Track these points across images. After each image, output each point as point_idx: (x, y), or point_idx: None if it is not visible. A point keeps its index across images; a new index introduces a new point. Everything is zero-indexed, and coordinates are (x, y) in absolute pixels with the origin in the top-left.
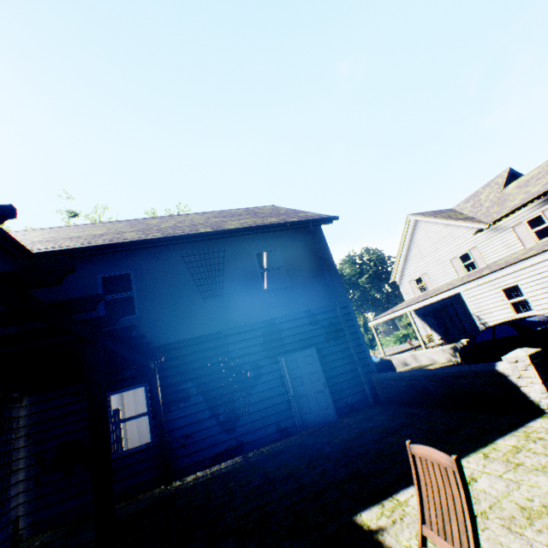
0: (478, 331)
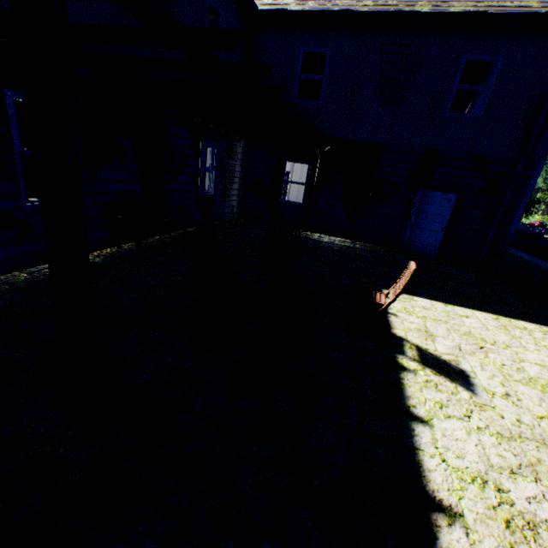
0: None
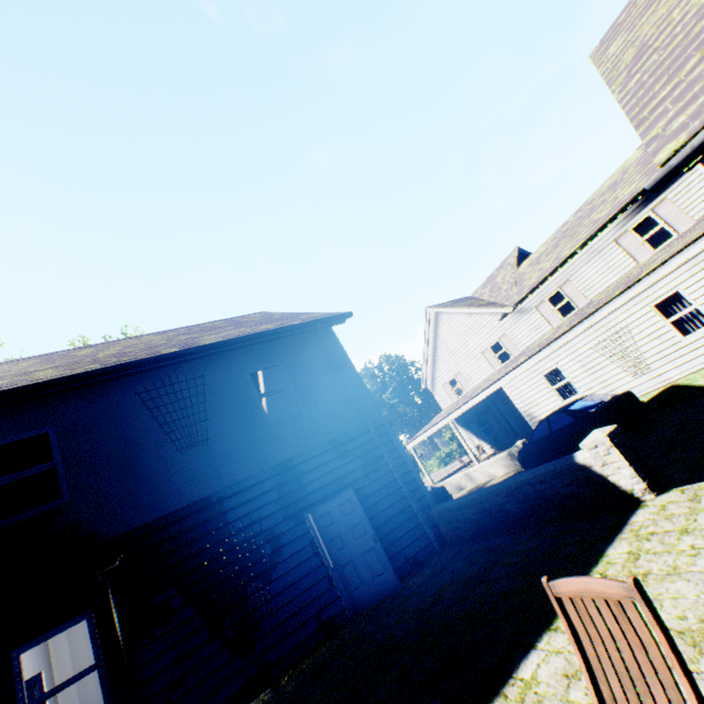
0: (528, 430)
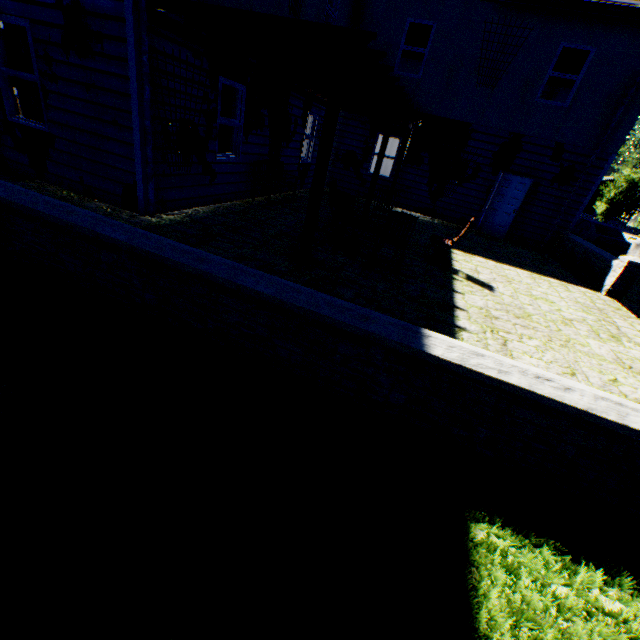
0: None
